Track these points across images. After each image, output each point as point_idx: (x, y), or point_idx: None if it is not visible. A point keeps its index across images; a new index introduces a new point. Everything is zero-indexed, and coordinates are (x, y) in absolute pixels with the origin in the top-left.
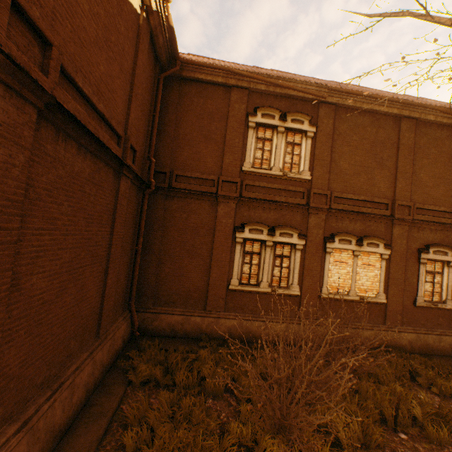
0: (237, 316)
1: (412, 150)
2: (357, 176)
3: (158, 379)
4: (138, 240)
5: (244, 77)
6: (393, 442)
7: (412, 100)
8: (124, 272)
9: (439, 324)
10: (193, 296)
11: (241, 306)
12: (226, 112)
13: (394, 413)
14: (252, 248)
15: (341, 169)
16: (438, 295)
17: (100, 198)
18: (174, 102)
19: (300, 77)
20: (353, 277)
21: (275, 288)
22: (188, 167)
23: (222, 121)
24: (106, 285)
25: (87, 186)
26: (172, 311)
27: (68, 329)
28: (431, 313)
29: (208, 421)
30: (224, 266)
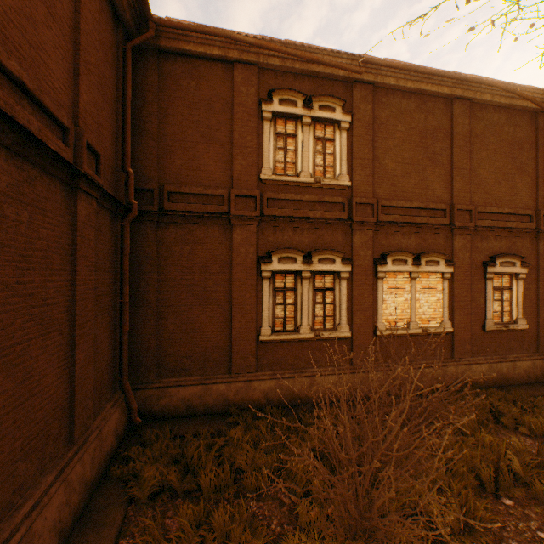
0: (274, 374)
1: (468, 139)
2: (406, 177)
3: (174, 487)
4: (123, 289)
5: (249, 47)
6: (499, 514)
7: (465, 75)
8: (106, 338)
9: (512, 348)
10: (212, 357)
11: (277, 361)
12: (230, 99)
13: (492, 473)
14: (284, 283)
15: (387, 169)
16: (508, 315)
17: (41, 228)
18: (152, 87)
19: None
20: (412, 305)
21: (319, 332)
22: (184, 179)
23: (225, 112)
24: (75, 363)
25: (7, 206)
26: (185, 381)
27: (7, 449)
28: (502, 337)
29: (256, 543)
30: (250, 311)
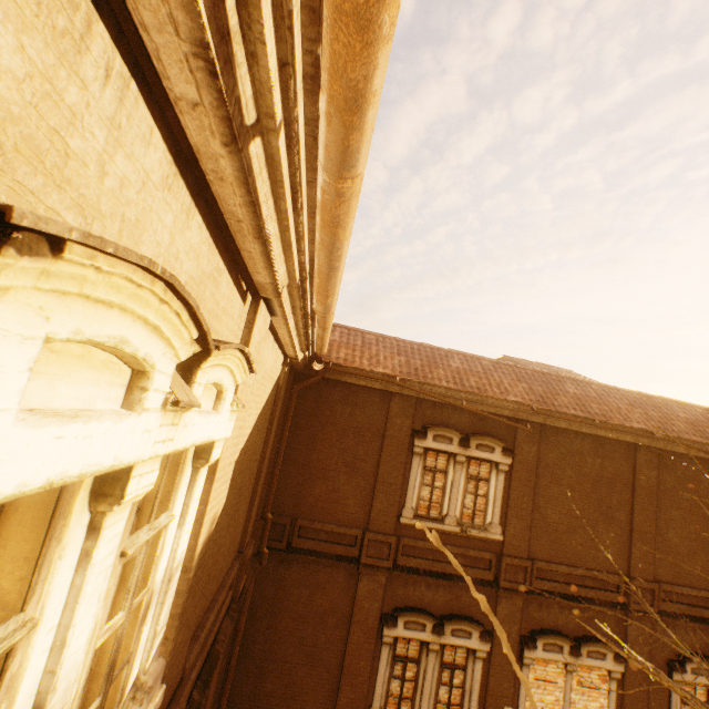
0: None
1: (654, 495)
2: (571, 533)
3: None
4: (232, 650)
5: (411, 385)
6: None
7: (653, 430)
8: None
9: None
10: None
11: None
12: (382, 427)
13: None
14: (407, 650)
15: (548, 521)
16: None
17: None
18: (308, 413)
19: (491, 373)
20: (565, 708)
21: None
22: (319, 511)
23: (375, 440)
24: None
25: None
26: None
27: None
28: None
29: None
30: (361, 684)
